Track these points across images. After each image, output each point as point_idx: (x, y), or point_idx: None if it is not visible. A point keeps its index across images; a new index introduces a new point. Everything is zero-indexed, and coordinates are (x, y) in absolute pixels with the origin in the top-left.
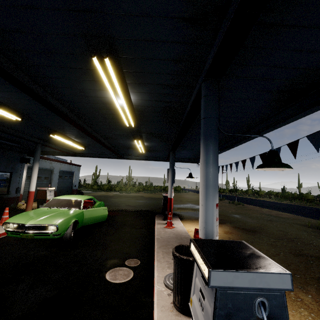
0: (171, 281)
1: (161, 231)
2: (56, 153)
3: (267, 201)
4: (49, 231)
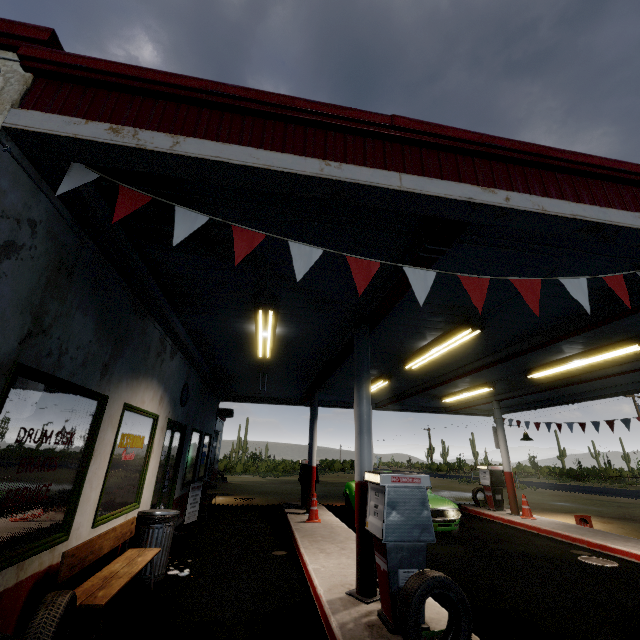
0: None
1: (533, 522)
2: (272, 400)
3: (547, 483)
4: (454, 518)
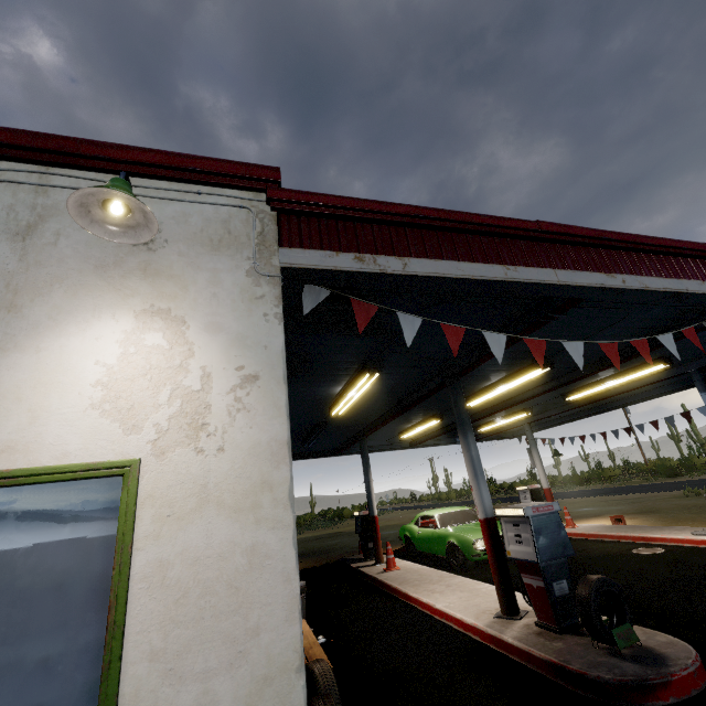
0: (705, 532)
1: (579, 530)
2: (306, 455)
3: (557, 493)
4: None
